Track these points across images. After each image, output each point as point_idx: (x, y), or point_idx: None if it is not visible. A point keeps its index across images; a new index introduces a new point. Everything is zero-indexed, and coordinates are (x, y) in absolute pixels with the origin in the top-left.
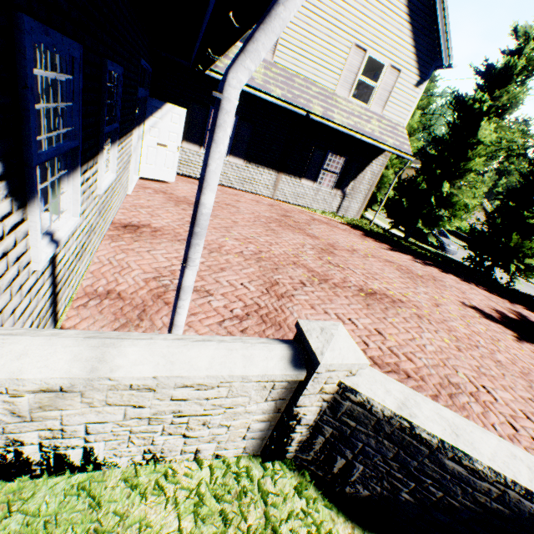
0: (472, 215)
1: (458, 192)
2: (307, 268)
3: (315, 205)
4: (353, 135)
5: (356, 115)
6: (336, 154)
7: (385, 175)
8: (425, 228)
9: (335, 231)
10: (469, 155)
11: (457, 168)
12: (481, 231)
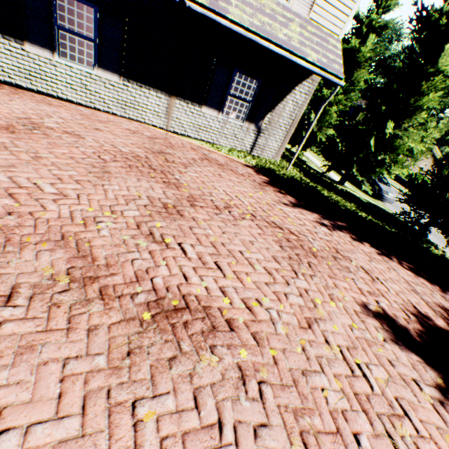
0: (420, 161)
1: (404, 134)
2: (81, 249)
3: (223, 141)
4: (256, 41)
5: (268, 13)
6: (246, 75)
7: (329, 113)
8: (359, 174)
9: (224, 176)
10: (423, 89)
11: (407, 105)
12: (423, 183)
